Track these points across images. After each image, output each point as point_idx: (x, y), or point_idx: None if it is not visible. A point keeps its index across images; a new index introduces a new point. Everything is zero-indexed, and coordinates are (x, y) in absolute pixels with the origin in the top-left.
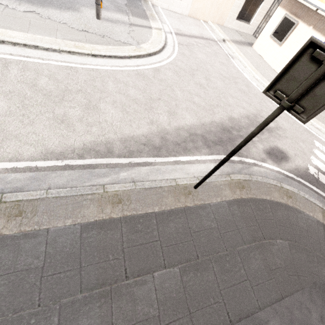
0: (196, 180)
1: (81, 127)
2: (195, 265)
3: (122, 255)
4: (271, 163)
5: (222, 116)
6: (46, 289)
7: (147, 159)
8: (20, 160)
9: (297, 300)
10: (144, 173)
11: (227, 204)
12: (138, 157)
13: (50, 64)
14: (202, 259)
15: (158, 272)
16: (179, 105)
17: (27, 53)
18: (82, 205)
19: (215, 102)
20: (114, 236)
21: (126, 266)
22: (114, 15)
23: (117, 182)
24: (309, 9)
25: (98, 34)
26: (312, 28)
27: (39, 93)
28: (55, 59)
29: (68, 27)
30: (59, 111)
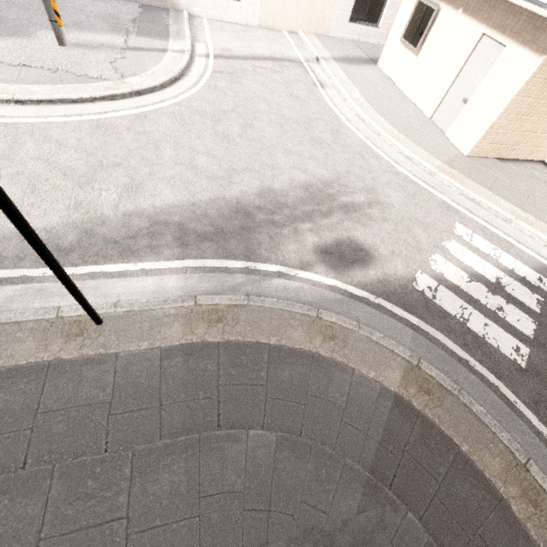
0: (109, 307)
1: None
2: (7, 483)
3: None
4: (323, 270)
5: (247, 188)
6: None
7: (28, 271)
8: None
9: None
10: (6, 297)
11: (161, 355)
12: (11, 268)
13: None
14: (34, 470)
15: None
16: (156, 174)
17: None
18: None
19: (244, 163)
20: None
21: None
22: (98, 38)
23: None
24: None
25: (47, 68)
26: (461, 12)
27: None
28: None
29: None
30: None
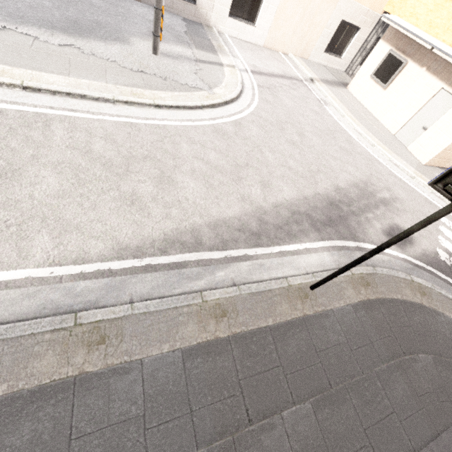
0: (311, 277)
1: (157, 210)
2: (329, 397)
3: (239, 390)
4: (394, 248)
5: (326, 186)
6: (153, 447)
7: (246, 250)
8: (87, 261)
9: None
10: (245, 271)
11: (353, 309)
12: (234, 248)
13: (104, 120)
14: (336, 388)
15: (286, 411)
16: (272, 173)
17: (72, 104)
18: (178, 323)
19: (315, 166)
20: (224, 364)
21: (246, 406)
22: (173, 49)
23: (214, 286)
24: (421, 46)
25: (158, 75)
26: (425, 69)
27: (97, 162)
28: (108, 113)
29: (119, 67)
30: (125, 187)
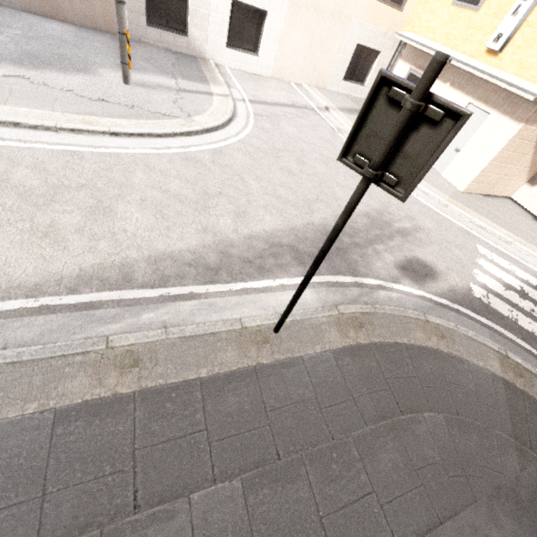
0: (278, 317)
1: (79, 242)
2: (272, 473)
3: (130, 464)
4: (408, 283)
5: (325, 215)
6: None
7: (193, 288)
8: None
9: (468, 525)
10: (186, 312)
11: (334, 356)
12: (177, 285)
13: (38, 148)
14: (287, 460)
15: (199, 493)
16: (252, 202)
17: (0, 133)
18: (61, 375)
19: (313, 195)
20: (118, 428)
21: (136, 486)
22: (152, 79)
23: (134, 330)
24: None
25: (124, 104)
26: (449, 85)
27: (12, 192)
28: (46, 141)
29: (75, 96)
30: (42, 218)
